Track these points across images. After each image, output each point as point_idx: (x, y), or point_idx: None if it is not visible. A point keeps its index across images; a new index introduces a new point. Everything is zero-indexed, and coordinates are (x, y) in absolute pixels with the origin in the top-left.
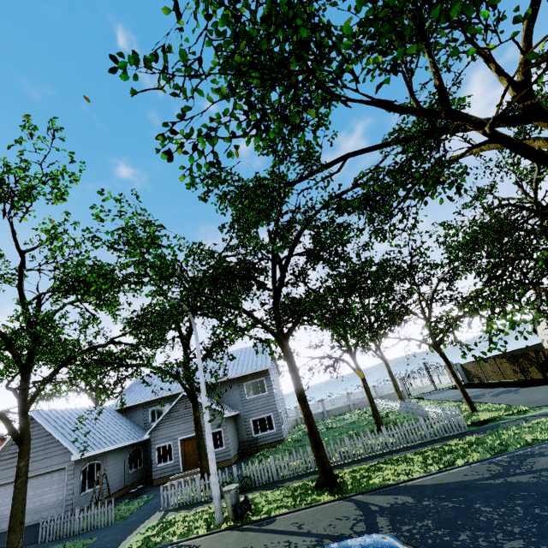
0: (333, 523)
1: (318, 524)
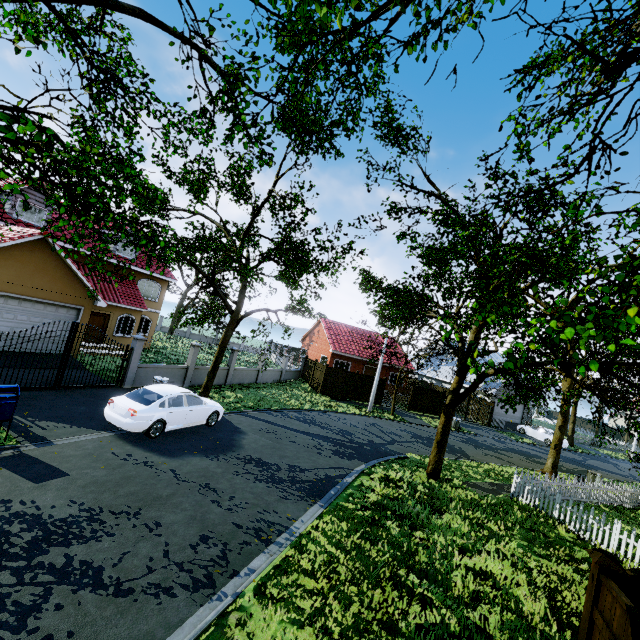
0: None
1: None
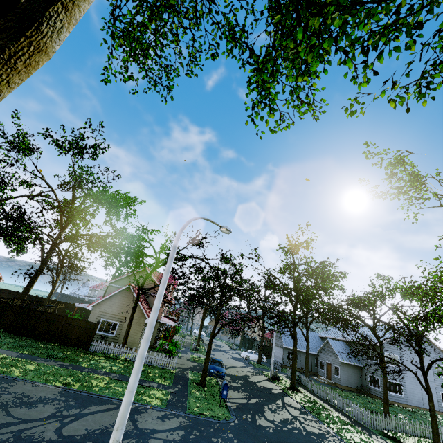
0: (263, 384)
1: (264, 383)
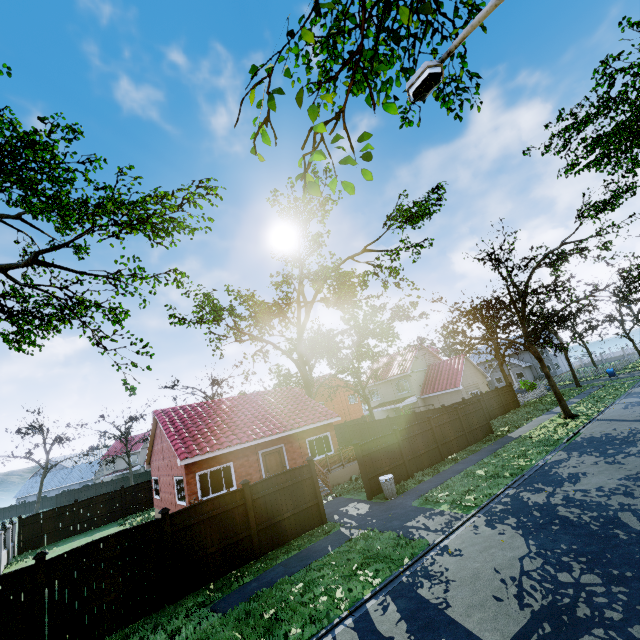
0: None
1: None
